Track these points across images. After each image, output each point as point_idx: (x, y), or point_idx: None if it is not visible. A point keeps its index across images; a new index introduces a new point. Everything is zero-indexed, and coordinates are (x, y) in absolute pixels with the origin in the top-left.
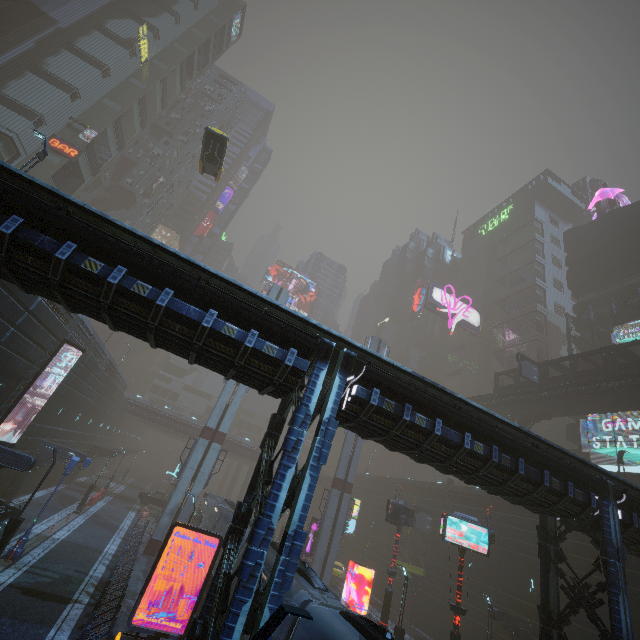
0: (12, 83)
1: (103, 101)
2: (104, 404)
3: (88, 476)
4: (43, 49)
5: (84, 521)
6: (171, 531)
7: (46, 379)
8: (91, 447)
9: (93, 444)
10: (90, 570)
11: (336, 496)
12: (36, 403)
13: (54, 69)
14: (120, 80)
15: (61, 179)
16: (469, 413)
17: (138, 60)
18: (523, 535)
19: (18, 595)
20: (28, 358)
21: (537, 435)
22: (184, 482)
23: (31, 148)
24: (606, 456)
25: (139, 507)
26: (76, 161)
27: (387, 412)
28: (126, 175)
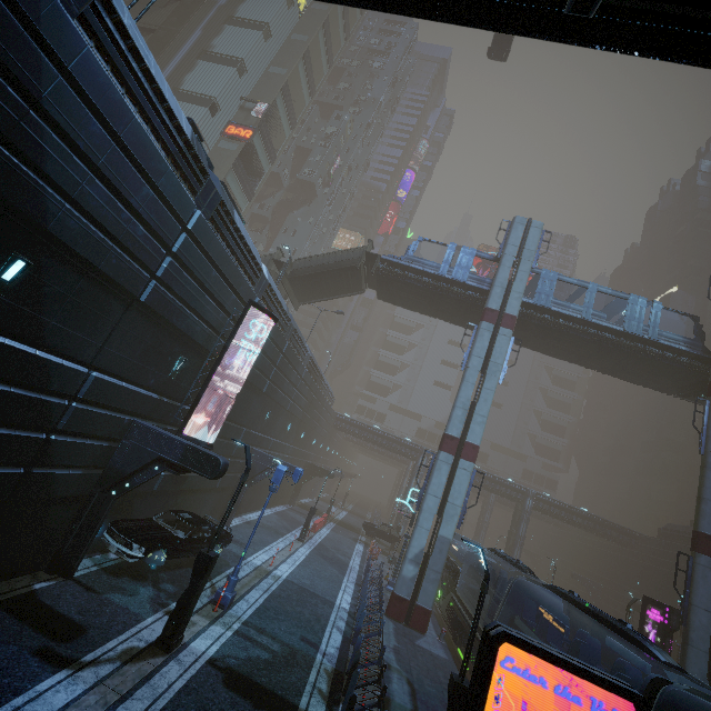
0: (187, 77)
1: (269, 71)
2: (313, 416)
3: (310, 498)
4: (208, 33)
5: (309, 552)
6: (491, 654)
7: (240, 363)
8: (307, 465)
9: (309, 462)
10: (321, 639)
11: (709, 569)
12: (232, 394)
13: (220, 48)
14: (282, 41)
15: (242, 170)
16: None
17: (296, 10)
18: None
19: (218, 687)
20: (207, 321)
21: None
22: (427, 516)
23: (212, 141)
24: None
25: (365, 539)
26: (252, 146)
27: None
28: (303, 166)
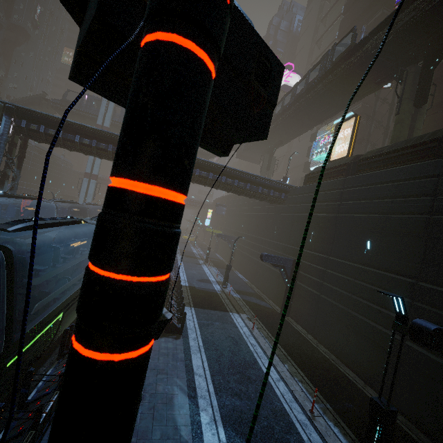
0: None
1: None
2: (54, 173)
3: None
4: None
5: None
6: None
7: None
8: (62, 195)
9: (63, 194)
10: None
11: None
12: None
13: None
14: None
15: None
16: (78, 127)
17: None
18: (245, 205)
19: None
20: None
21: (113, 133)
22: (82, 198)
23: None
24: (316, 161)
25: None
26: None
27: (37, 130)
28: (12, 12)
